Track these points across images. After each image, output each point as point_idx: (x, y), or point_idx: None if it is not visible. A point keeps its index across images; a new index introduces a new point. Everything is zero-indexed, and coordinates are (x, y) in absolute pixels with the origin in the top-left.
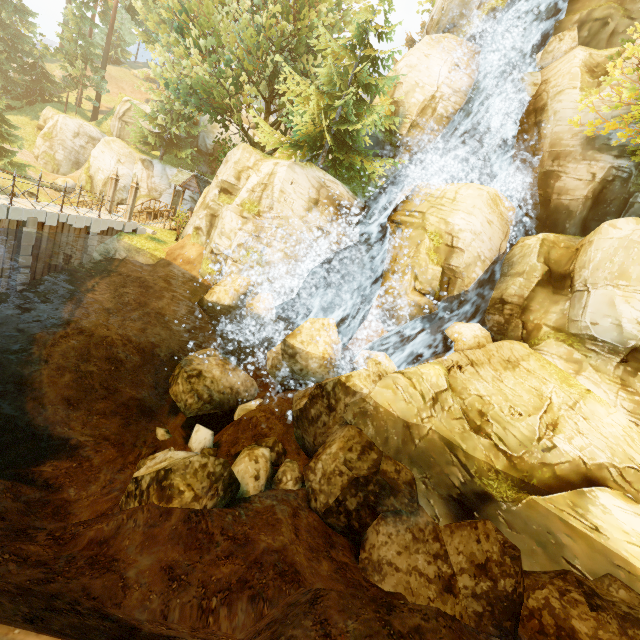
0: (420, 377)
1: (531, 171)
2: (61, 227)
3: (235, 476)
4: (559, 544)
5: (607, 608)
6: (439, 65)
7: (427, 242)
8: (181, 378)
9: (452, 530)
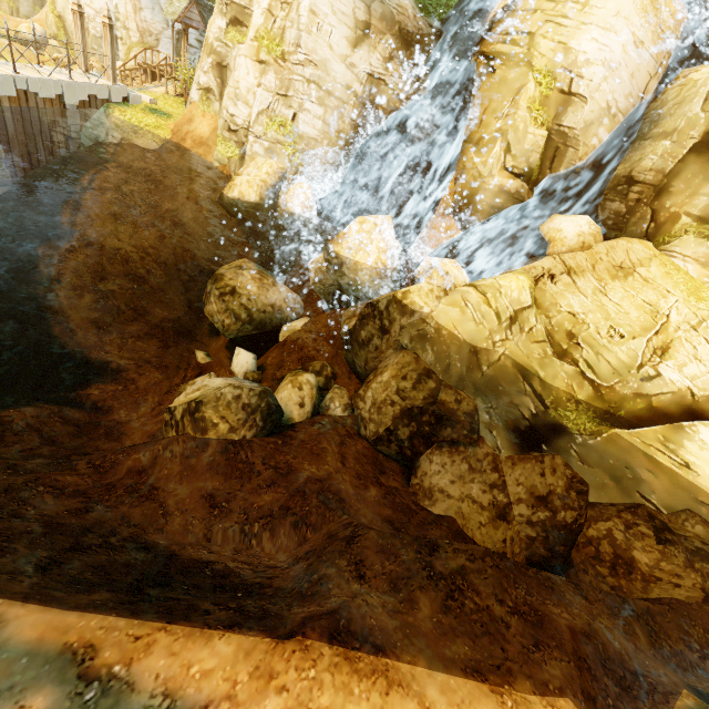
0: (497, 291)
1: None
2: (24, 98)
3: (274, 407)
4: (637, 479)
5: (677, 543)
6: None
7: (531, 88)
8: (213, 296)
9: (514, 462)
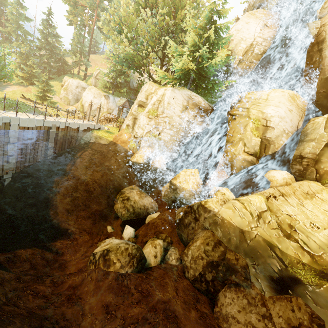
0: (249, 202)
1: (316, 78)
2: (66, 128)
3: (143, 255)
4: None
5: None
6: (254, 27)
7: (251, 124)
8: (119, 200)
9: (274, 300)
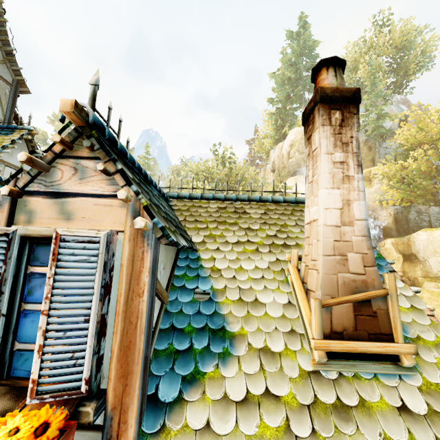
0: None
1: None
2: None
3: None
4: None
5: None
6: (303, 187)
7: None
8: None
9: None
